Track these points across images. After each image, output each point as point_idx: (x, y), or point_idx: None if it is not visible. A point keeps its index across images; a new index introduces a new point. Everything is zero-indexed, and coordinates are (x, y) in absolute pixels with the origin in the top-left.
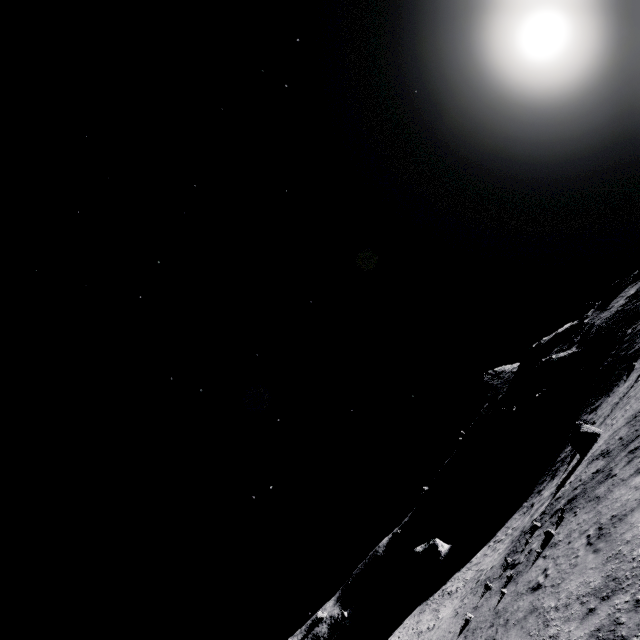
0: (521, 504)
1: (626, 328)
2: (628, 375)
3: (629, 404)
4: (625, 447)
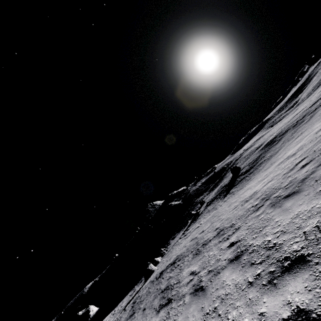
0: (135, 285)
1: (196, 198)
2: (186, 226)
3: (167, 258)
4: (129, 317)
